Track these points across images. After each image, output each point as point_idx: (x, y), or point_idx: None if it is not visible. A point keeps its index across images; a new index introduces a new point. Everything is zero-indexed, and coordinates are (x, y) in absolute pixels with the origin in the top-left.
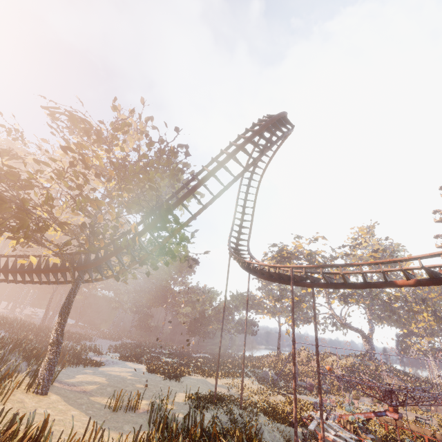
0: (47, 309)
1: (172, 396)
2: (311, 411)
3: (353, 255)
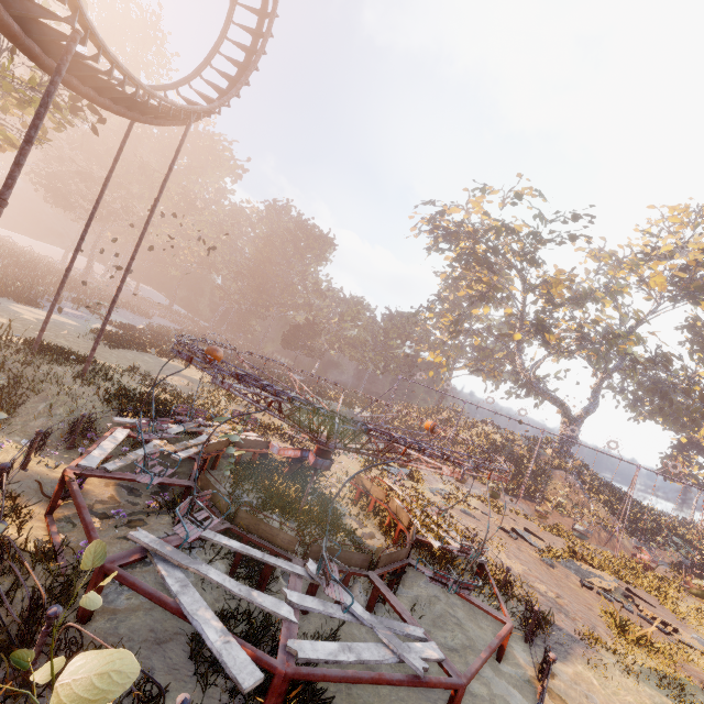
0: (90, 261)
1: (14, 336)
2: (227, 425)
3: (606, 253)
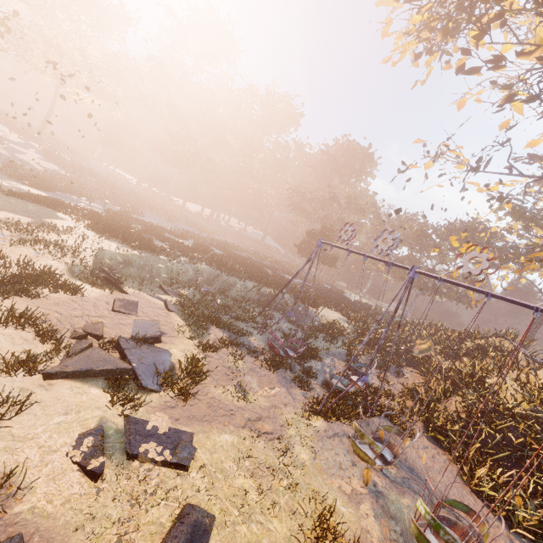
0: (185, 199)
1: None
2: None
3: None
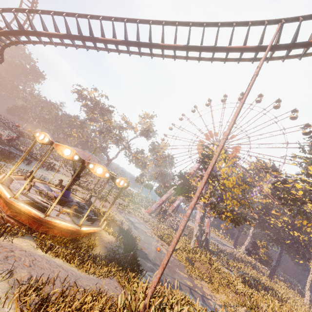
0: None
1: None
2: None
3: (123, 118)
